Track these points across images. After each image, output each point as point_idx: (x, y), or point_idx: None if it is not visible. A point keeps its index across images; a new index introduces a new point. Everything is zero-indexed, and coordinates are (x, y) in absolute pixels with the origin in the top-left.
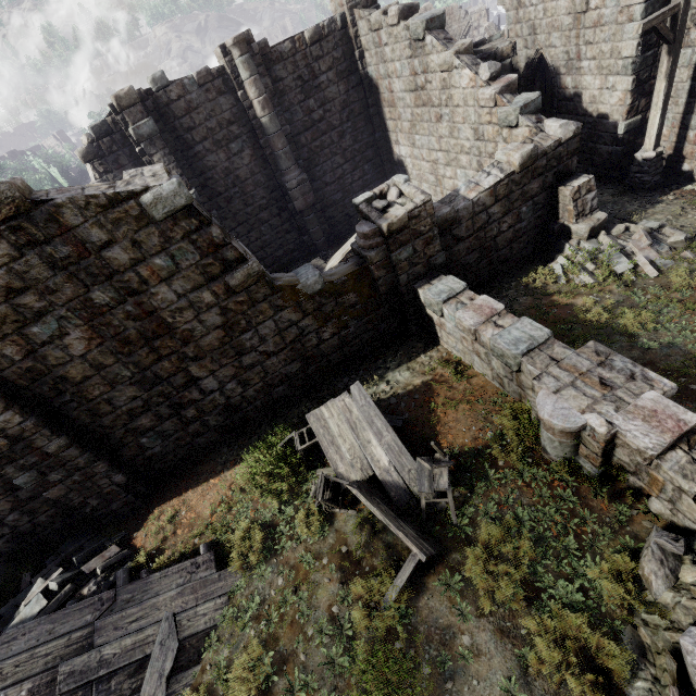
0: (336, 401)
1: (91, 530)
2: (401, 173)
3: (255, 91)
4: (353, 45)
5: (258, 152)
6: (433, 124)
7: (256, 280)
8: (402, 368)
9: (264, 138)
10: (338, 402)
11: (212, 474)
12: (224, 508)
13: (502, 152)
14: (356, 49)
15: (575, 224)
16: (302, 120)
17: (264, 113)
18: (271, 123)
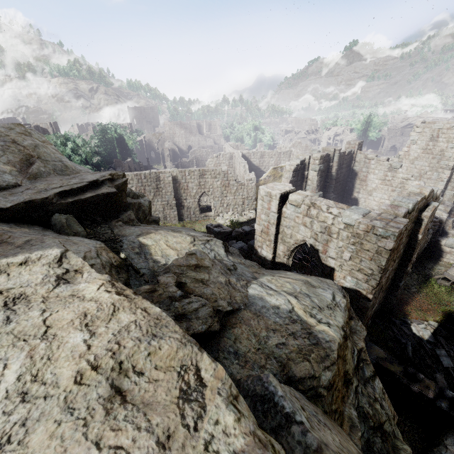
0: (451, 269)
1: (381, 319)
2: (353, 203)
3: (336, 165)
4: (353, 159)
5: (323, 183)
6: (388, 191)
7: (430, 228)
8: (437, 266)
9: (329, 179)
10: (452, 270)
11: (411, 297)
12: (437, 304)
13: (442, 207)
14: (353, 160)
15: (451, 230)
16: (335, 176)
17: (335, 172)
18: (335, 175)
